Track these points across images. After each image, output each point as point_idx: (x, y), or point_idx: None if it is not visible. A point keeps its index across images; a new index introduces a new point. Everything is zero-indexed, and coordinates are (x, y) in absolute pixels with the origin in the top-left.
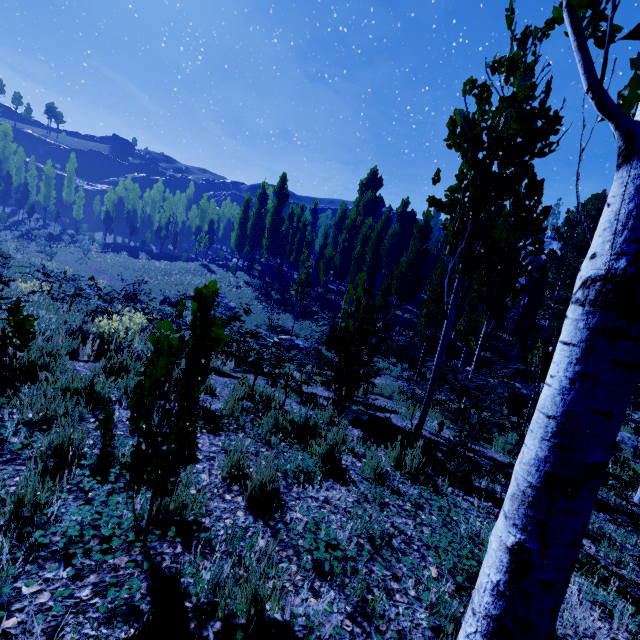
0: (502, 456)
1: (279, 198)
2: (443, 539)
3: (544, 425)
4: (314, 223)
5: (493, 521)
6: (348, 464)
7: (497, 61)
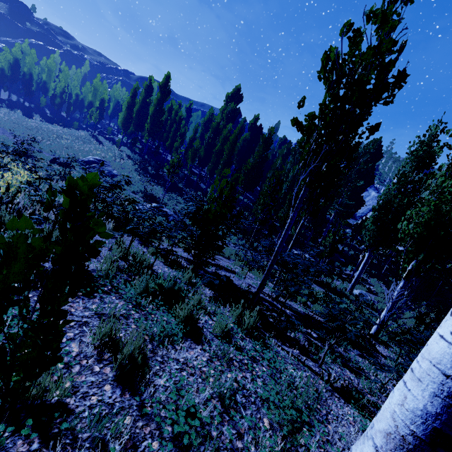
0: (299, 307)
1: (162, 92)
2: (273, 392)
3: (439, 382)
4: (187, 119)
5: (301, 367)
6: (202, 323)
7: (373, 11)
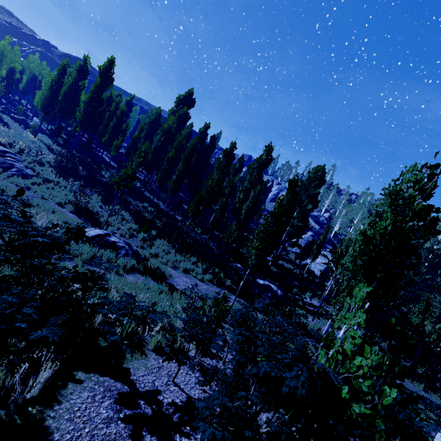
0: None
1: (103, 78)
2: None
3: None
4: (127, 113)
5: None
6: None
7: None
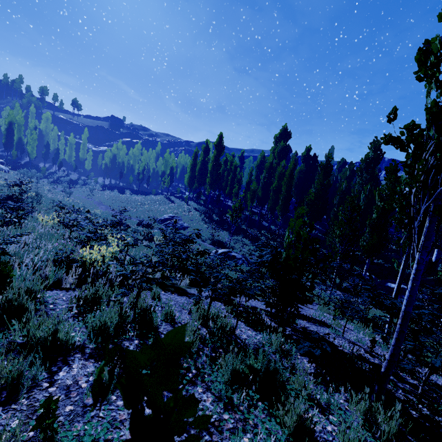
0: (439, 377)
1: (218, 150)
2: None
3: None
4: (241, 166)
5: None
6: (318, 430)
7: None
